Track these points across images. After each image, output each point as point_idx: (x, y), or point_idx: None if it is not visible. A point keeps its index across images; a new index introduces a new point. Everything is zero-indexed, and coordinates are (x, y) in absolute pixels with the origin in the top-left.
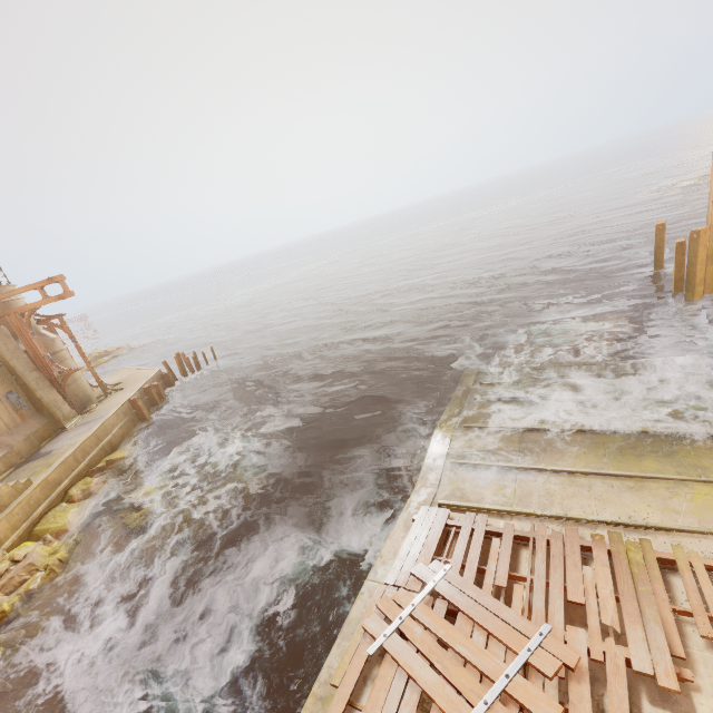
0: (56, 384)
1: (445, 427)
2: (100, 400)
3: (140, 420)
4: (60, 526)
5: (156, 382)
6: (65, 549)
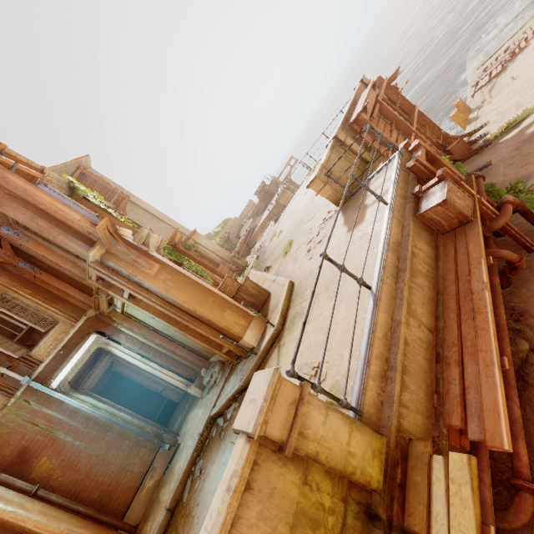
0: None
1: (469, 70)
2: None
3: None
4: None
5: None
6: None
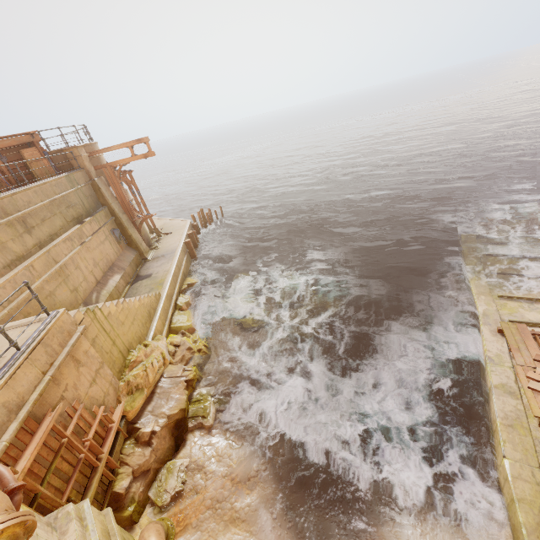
0: (135, 226)
1: (475, 272)
2: (156, 241)
3: (191, 257)
4: (188, 325)
5: (193, 230)
6: (201, 340)
